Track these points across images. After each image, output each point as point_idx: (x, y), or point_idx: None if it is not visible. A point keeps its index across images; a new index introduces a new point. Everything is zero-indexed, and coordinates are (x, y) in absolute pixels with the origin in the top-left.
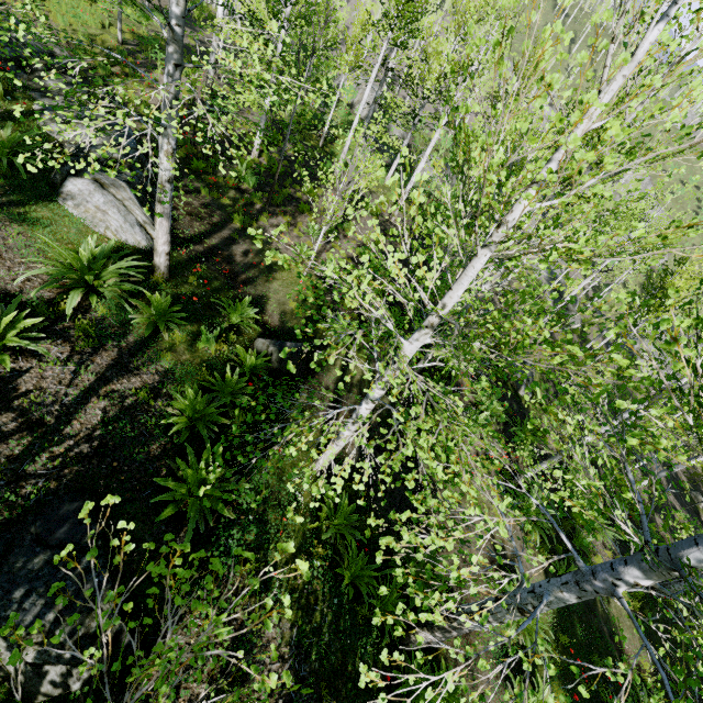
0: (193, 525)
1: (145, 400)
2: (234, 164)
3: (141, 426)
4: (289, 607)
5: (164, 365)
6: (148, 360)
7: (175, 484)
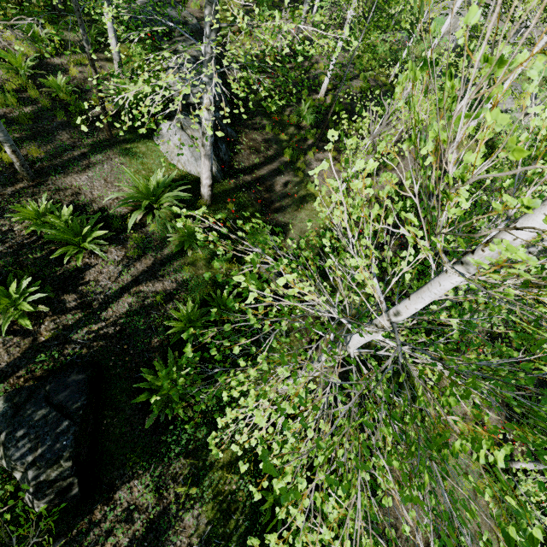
0: (155, 414)
1: (161, 302)
2: (301, 103)
3: (152, 321)
4: (211, 506)
5: (183, 275)
6: (172, 271)
7: (153, 378)
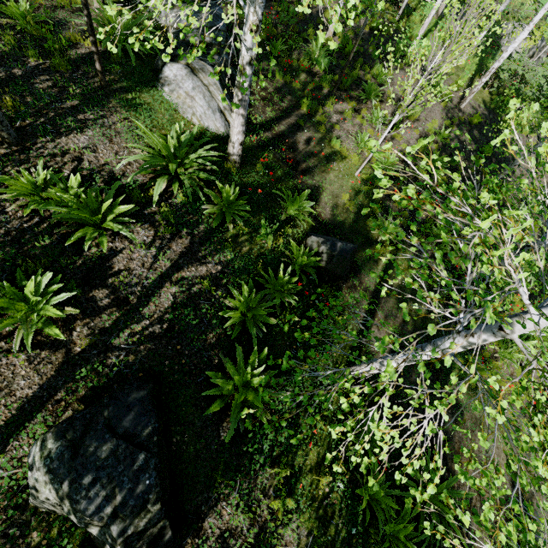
0: (234, 425)
1: (208, 289)
2: (309, 44)
3: (202, 313)
4: (307, 515)
5: (226, 255)
6: (214, 250)
7: (223, 382)
